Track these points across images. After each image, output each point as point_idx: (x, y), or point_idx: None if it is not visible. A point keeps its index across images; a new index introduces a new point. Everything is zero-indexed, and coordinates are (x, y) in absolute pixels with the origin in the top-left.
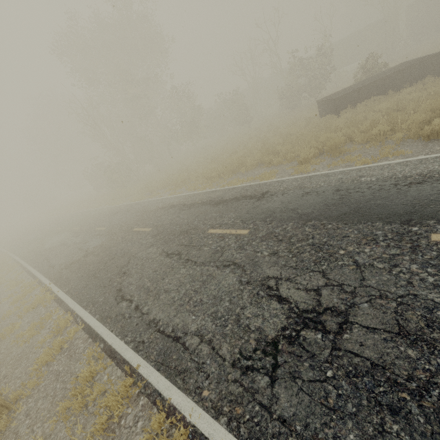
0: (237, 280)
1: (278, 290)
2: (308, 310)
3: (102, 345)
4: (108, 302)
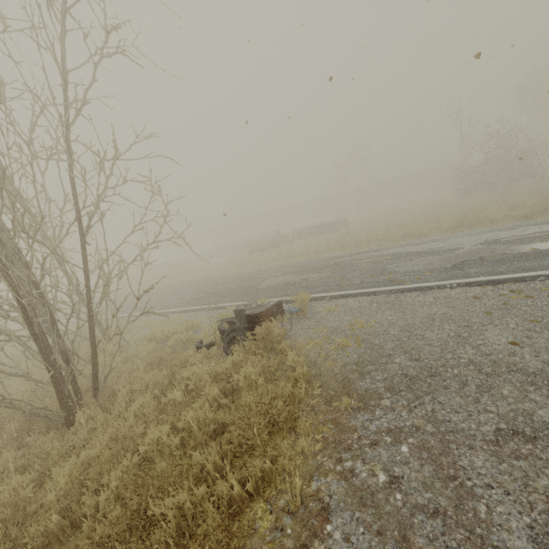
0: None
1: None
2: None
3: None
4: None
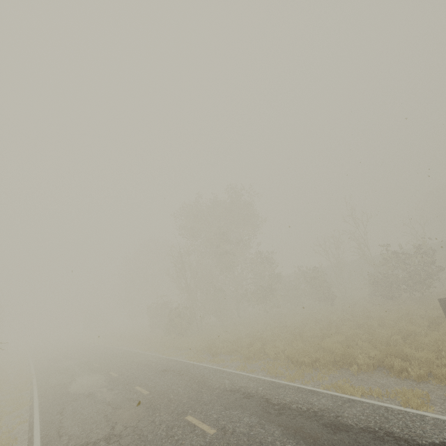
0: None
1: None
2: None
3: None
4: None
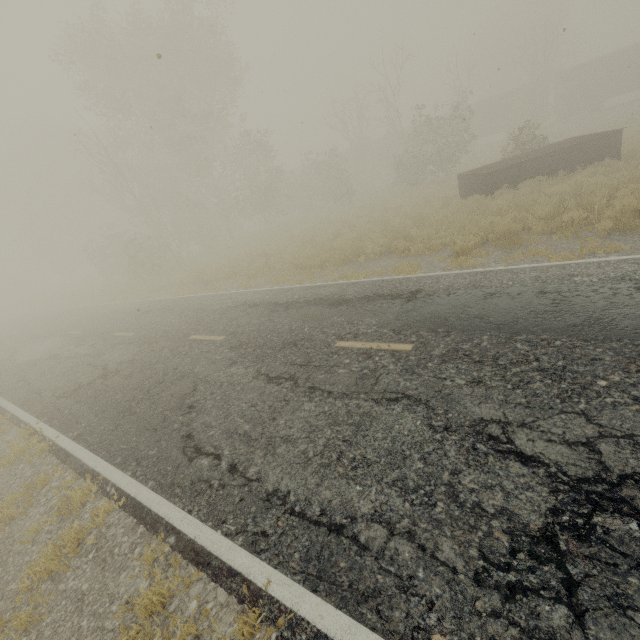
0: (424, 424)
1: (512, 442)
2: (588, 478)
3: (173, 539)
4: (168, 457)
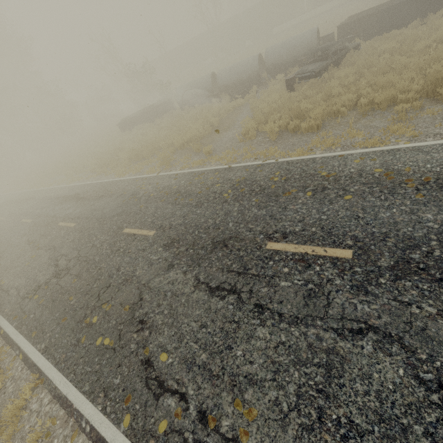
0: None
1: None
2: None
3: None
4: None
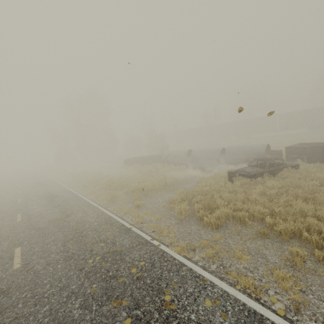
0: None
1: None
2: None
3: None
4: None
